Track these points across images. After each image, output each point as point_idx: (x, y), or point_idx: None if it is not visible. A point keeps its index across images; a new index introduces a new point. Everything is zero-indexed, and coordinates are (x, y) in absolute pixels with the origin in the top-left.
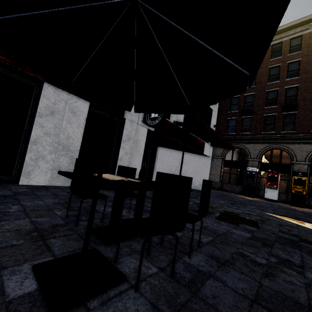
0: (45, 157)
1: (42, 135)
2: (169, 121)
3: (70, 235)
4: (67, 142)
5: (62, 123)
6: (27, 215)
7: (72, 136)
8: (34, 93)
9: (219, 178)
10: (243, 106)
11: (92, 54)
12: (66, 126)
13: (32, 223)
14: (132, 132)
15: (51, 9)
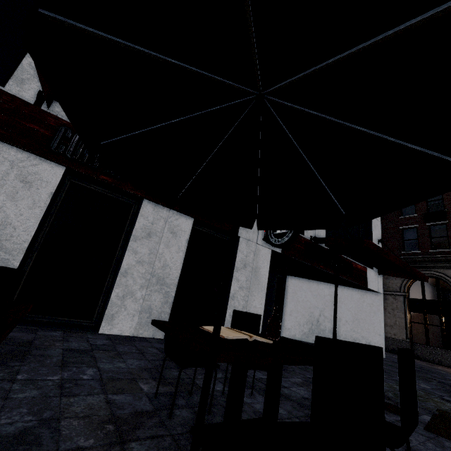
0: (134, 294)
1: (134, 263)
2: (303, 237)
3: (161, 437)
4: (162, 272)
5: (159, 247)
6: (103, 388)
7: (169, 264)
8: (132, 212)
9: (403, 333)
10: (425, 207)
11: (205, 162)
12: (163, 251)
13: (108, 403)
14: (249, 255)
15: (165, 122)
